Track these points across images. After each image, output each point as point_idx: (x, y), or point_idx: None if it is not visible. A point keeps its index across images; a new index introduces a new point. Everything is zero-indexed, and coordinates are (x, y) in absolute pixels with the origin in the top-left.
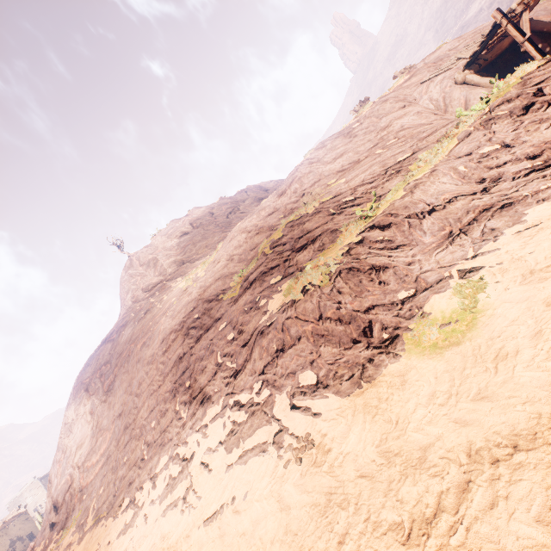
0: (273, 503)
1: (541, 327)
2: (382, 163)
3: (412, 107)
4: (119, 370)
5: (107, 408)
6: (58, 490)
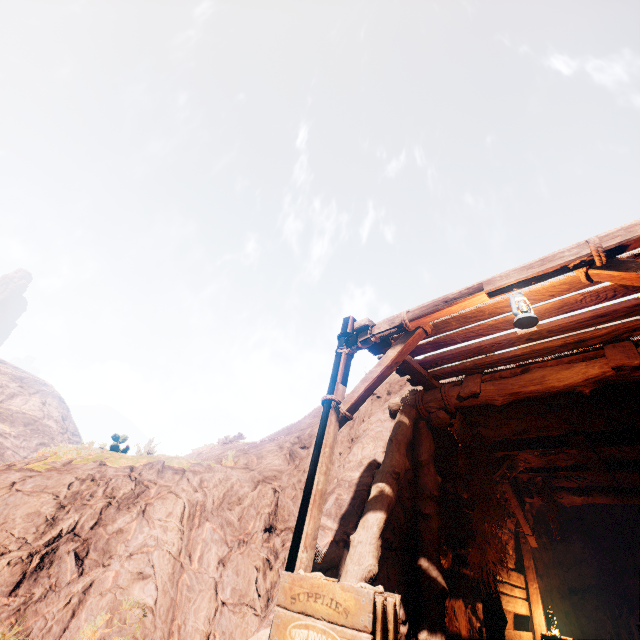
0: None
1: None
2: (218, 453)
3: (369, 405)
4: None
5: None
6: None
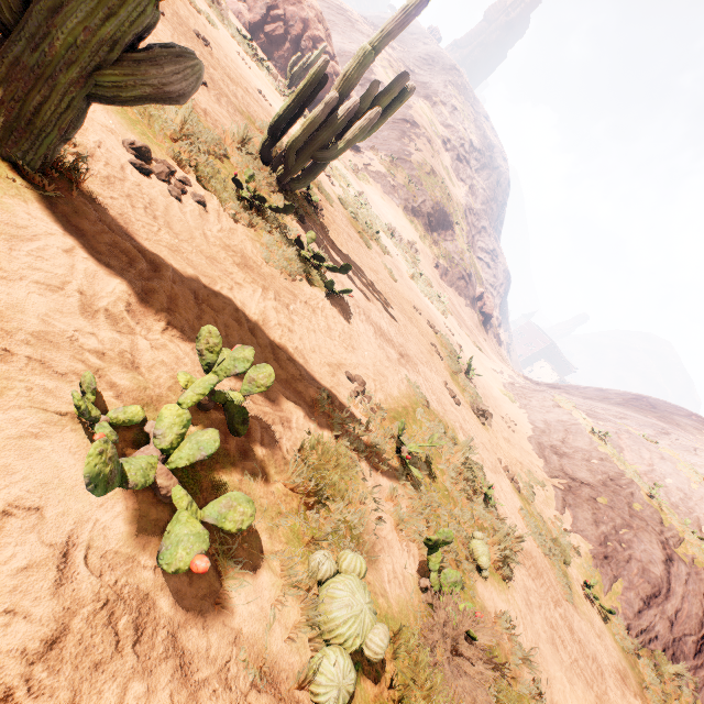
0: (486, 363)
1: (488, 381)
2: None
3: None
4: (632, 408)
5: (600, 401)
6: (557, 385)
